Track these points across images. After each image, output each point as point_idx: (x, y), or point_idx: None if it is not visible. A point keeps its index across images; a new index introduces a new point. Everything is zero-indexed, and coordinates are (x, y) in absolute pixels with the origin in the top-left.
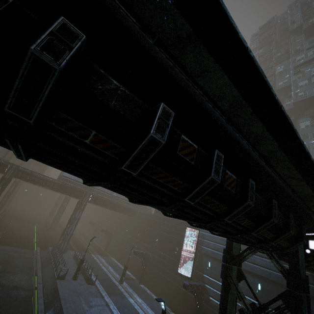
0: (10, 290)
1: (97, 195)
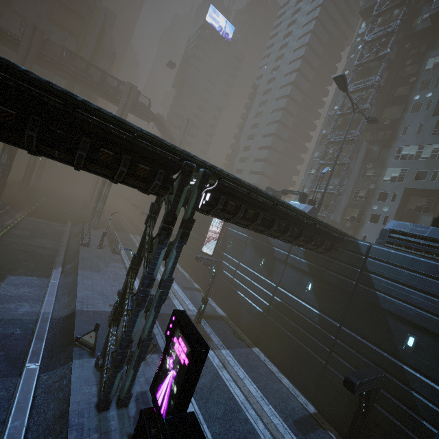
0: (36, 248)
1: None
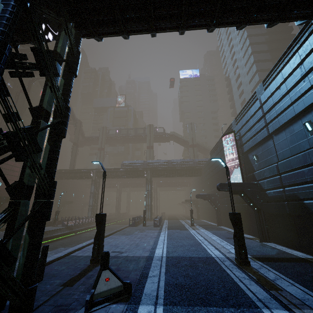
0: None
1: (154, 167)
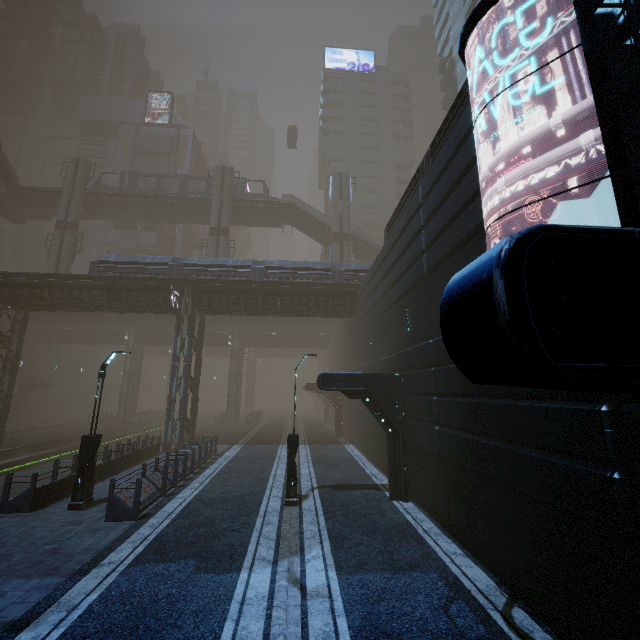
0: None
1: (205, 278)
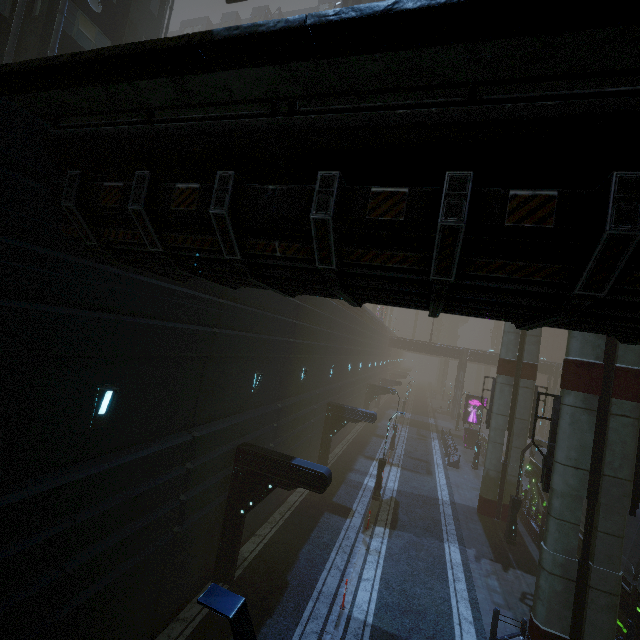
0: None
1: None
